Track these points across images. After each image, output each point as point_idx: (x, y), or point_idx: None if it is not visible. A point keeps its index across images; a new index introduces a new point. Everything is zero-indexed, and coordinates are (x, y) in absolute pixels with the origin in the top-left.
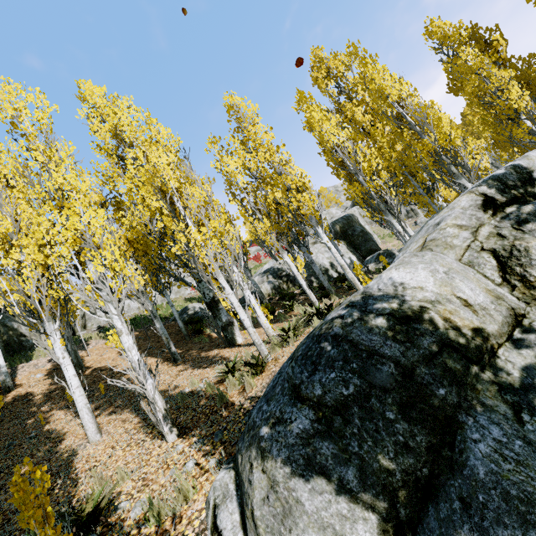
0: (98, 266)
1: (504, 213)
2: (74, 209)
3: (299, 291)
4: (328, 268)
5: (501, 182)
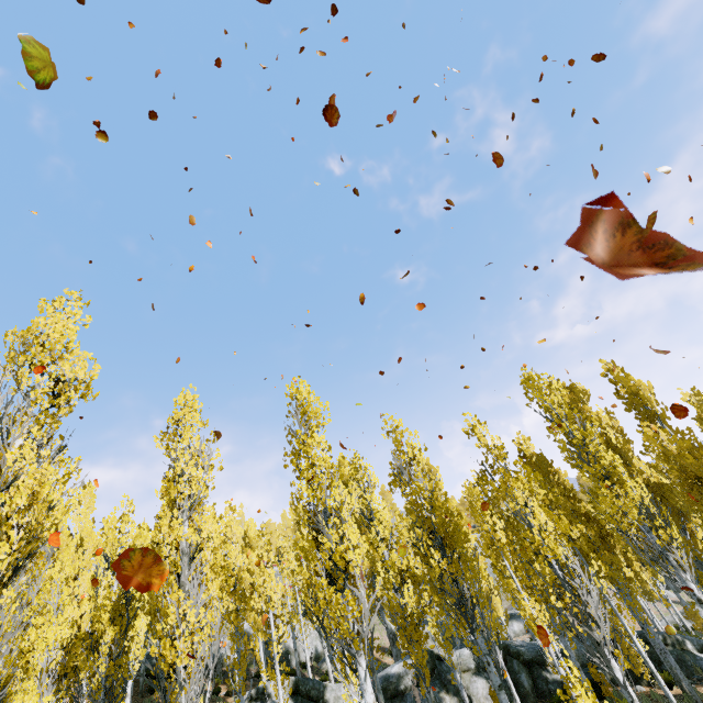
0: (136, 654)
1: (251, 702)
2: (141, 619)
3: (255, 671)
4: (292, 652)
5: (258, 690)
